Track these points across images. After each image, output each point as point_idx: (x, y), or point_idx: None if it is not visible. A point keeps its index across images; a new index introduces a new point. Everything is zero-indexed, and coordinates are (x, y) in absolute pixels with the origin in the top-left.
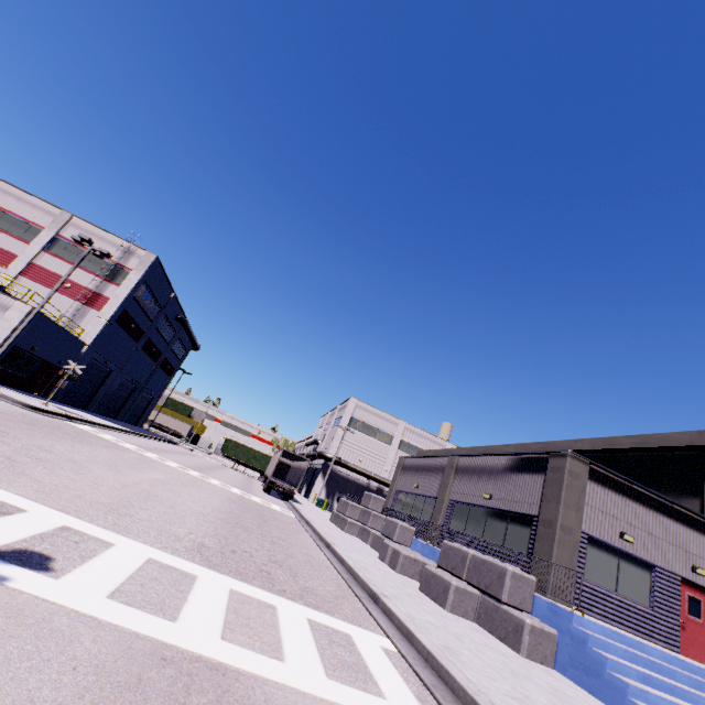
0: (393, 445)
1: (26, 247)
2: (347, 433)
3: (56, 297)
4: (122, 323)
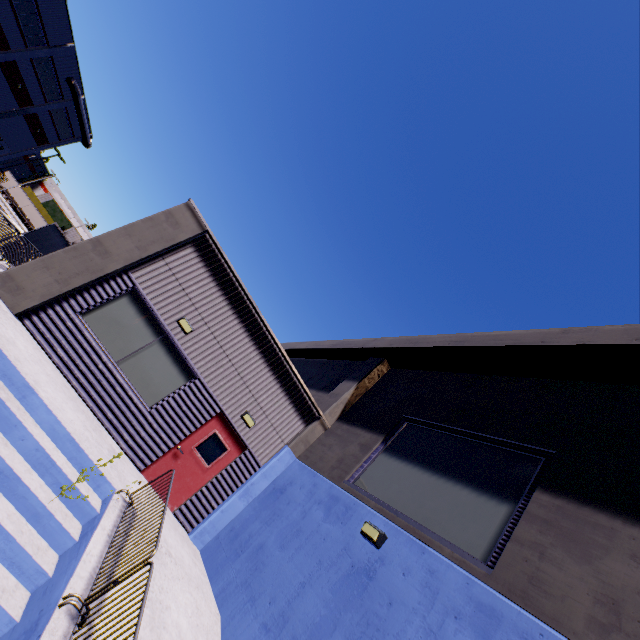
0: None
1: None
2: None
3: None
4: None
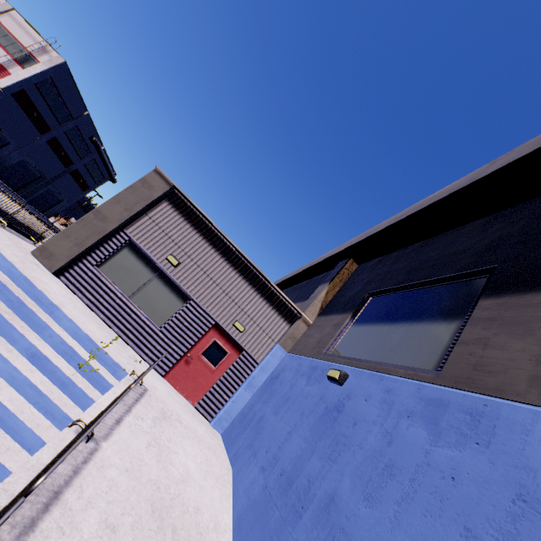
0: None
1: None
2: None
3: None
4: (22, 103)
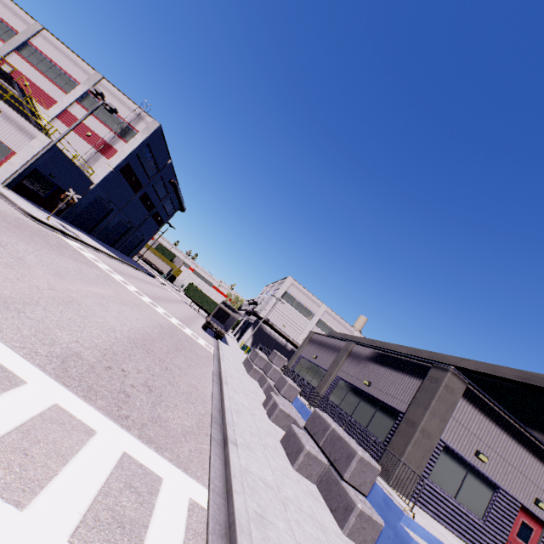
0: (312, 321)
1: (65, 96)
2: (279, 302)
3: (79, 142)
4: (125, 174)
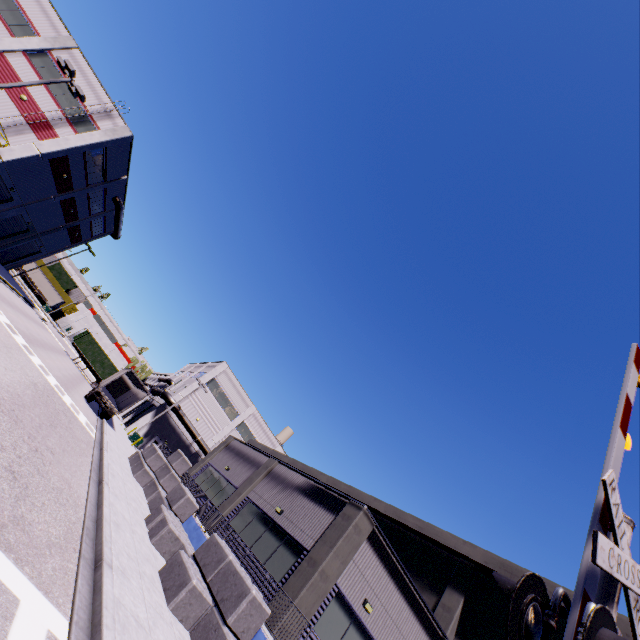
0: (234, 422)
1: (8, 37)
2: (201, 389)
3: (3, 99)
4: (56, 166)
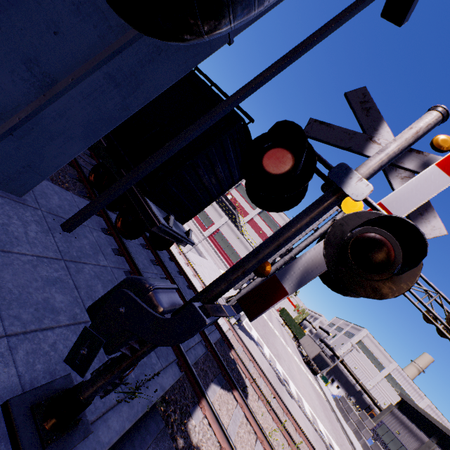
0: (382, 373)
1: (252, 211)
2: (353, 347)
3: (255, 235)
4: None
